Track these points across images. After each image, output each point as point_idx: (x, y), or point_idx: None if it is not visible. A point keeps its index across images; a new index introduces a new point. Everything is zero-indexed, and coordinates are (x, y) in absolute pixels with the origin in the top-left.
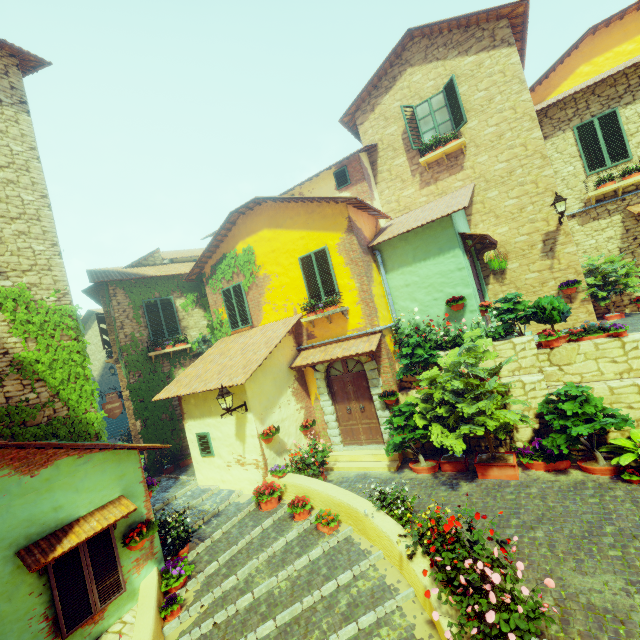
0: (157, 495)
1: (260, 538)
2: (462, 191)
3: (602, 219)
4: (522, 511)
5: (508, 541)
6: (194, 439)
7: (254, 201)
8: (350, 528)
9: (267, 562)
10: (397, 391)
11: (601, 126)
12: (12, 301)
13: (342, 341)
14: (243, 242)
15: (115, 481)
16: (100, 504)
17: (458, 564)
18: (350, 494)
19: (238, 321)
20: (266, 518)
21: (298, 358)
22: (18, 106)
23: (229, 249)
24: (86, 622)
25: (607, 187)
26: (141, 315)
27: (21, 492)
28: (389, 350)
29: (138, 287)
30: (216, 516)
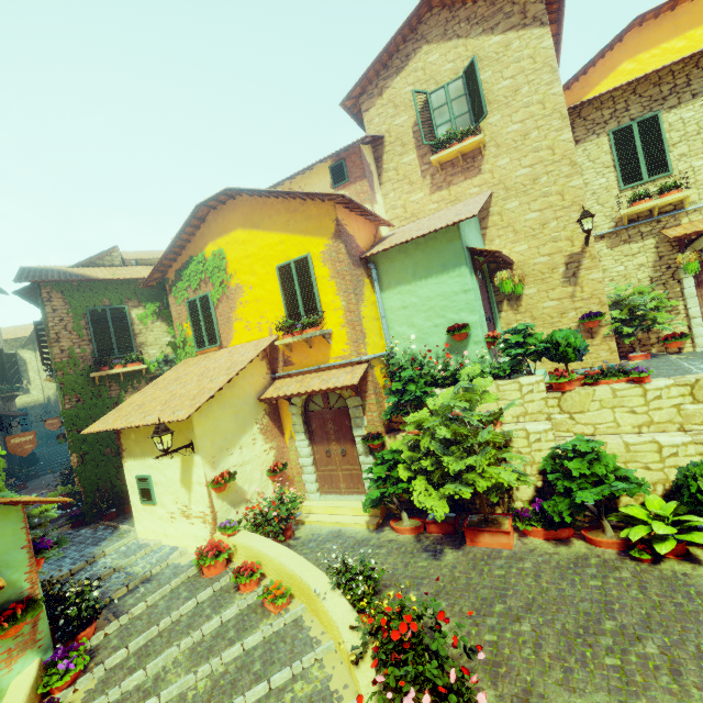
0: (85, 549)
1: (191, 615)
2: (477, 198)
3: (634, 242)
4: (510, 593)
5: (478, 649)
6: (134, 482)
7: (226, 193)
8: (302, 606)
9: (190, 650)
10: (384, 433)
11: (640, 132)
12: None
13: (323, 370)
14: (213, 243)
15: None
16: None
17: (405, 688)
18: (306, 564)
19: (204, 339)
20: (205, 588)
21: (270, 388)
22: None
23: (197, 251)
24: None
25: (642, 205)
26: (84, 326)
27: None
28: (378, 384)
29: (81, 291)
30: (146, 582)
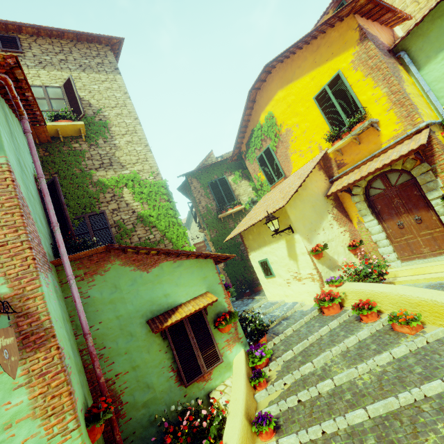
0: (241, 308)
1: (329, 336)
2: None
3: None
4: None
5: None
6: (258, 266)
7: (264, 71)
8: (441, 329)
9: (341, 355)
10: None
11: None
12: (131, 182)
13: (377, 157)
14: (263, 112)
15: (201, 281)
16: (193, 296)
17: None
18: (432, 291)
19: (273, 177)
20: (331, 320)
21: (332, 187)
22: (114, 72)
23: (255, 124)
24: (199, 378)
25: None
26: (209, 192)
27: (143, 282)
28: (443, 146)
29: (203, 175)
30: (285, 319)
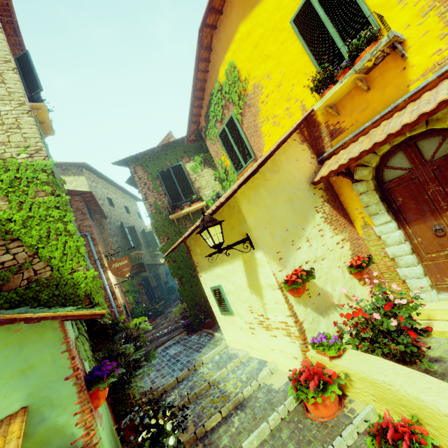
0: (190, 355)
1: None
2: None
3: None
4: None
5: None
6: (211, 294)
7: None
8: None
9: None
10: None
11: None
12: None
13: (400, 110)
14: (223, 64)
15: (11, 381)
16: None
17: None
18: None
19: (240, 160)
20: (320, 445)
21: (322, 169)
22: None
23: (213, 85)
24: None
25: None
26: (159, 185)
27: None
28: None
29: (152, 161)
30: (239, 408)
